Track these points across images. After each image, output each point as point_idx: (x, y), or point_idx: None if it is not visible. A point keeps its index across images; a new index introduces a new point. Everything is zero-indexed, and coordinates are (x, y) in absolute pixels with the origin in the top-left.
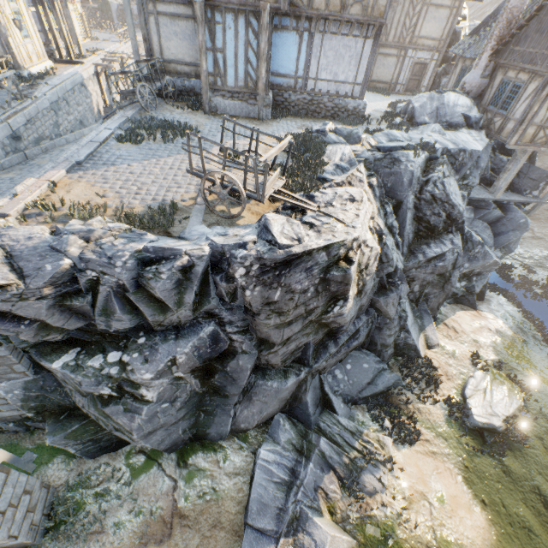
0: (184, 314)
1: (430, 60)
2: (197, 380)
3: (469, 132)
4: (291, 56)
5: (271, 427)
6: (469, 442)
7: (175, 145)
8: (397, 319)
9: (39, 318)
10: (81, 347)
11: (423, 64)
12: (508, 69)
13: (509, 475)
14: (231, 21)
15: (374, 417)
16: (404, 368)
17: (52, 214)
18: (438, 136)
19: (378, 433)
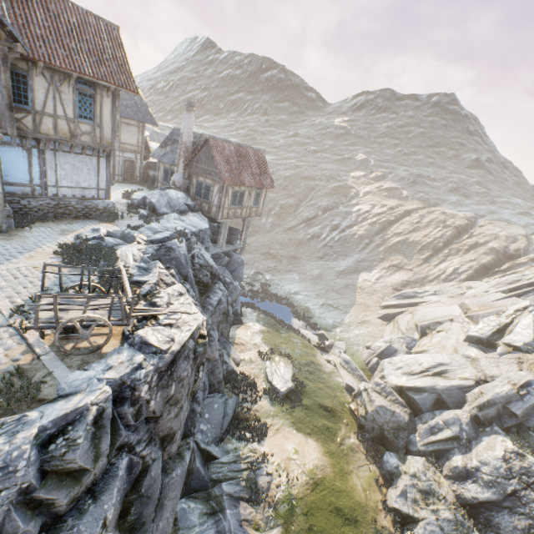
0: (101, 466)
1: (136, 159)
2: (117, 531)
3: (194, 215)
4: (21, 167)
5: (179, 521)
6: (286, 406)
7: None
8: (219, 358)
9: None
10: None
11: (131, 161)
12: (198, 176)
13: (309, 408)
14: None
15: (239, 438)
16: (234, 389)
17: None
18: (182, 223)
19: (248, 446)
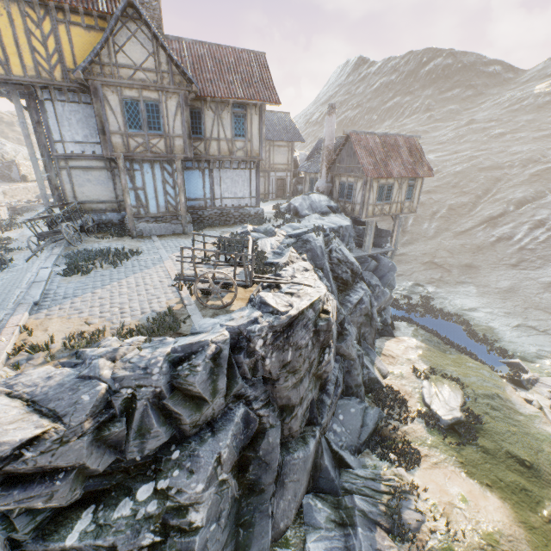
0: (218, 403)
1: (286, 176)
2: (235, 481)
3: (336, 215)
4: (198, 186)
5: (304, 515)
6: (451, 440)
7: (126, 267)
8: (357, 359)
9: (79, 463)
10: (95, 502)
11: (282, 179)
12: (340, 177)
13: (488, 453)
14: (148, 168)
15: (380, 455)
16: (378, 401)
17: (50, 352)
18: (321, 221)
19: (391, 468)
